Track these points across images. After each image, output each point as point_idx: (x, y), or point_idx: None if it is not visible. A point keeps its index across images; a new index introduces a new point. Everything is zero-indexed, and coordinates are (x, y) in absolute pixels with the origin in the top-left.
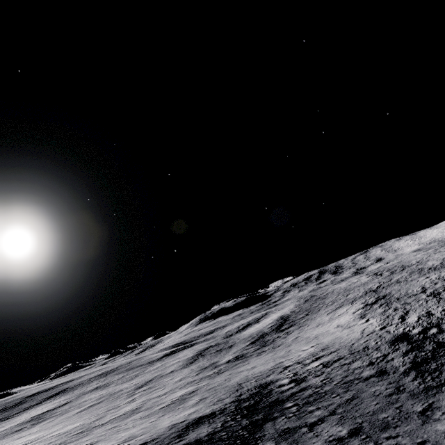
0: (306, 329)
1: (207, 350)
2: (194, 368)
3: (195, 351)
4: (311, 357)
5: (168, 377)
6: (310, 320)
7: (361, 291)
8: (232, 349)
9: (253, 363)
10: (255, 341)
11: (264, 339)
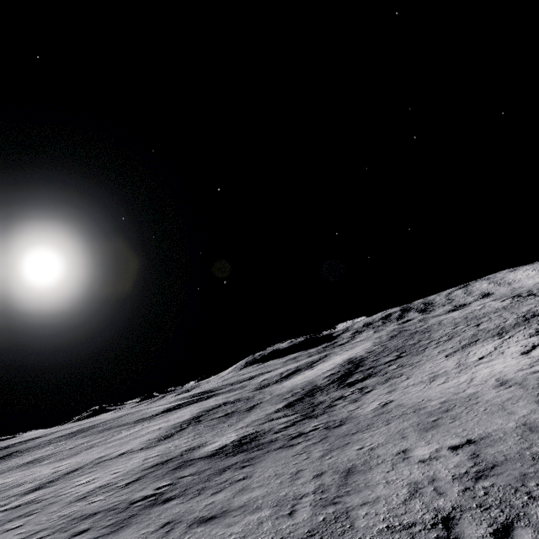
0: (406, 384)
1: (214, 410)
2: (151, 457)
3: (197, 410)
4: (493, 532)
5: (95, 473)
6: (409, 366)
7: (510, 317)
8: (250, 414)
9: (258, 480)
10: (295, 402)
11: (313, 400)
